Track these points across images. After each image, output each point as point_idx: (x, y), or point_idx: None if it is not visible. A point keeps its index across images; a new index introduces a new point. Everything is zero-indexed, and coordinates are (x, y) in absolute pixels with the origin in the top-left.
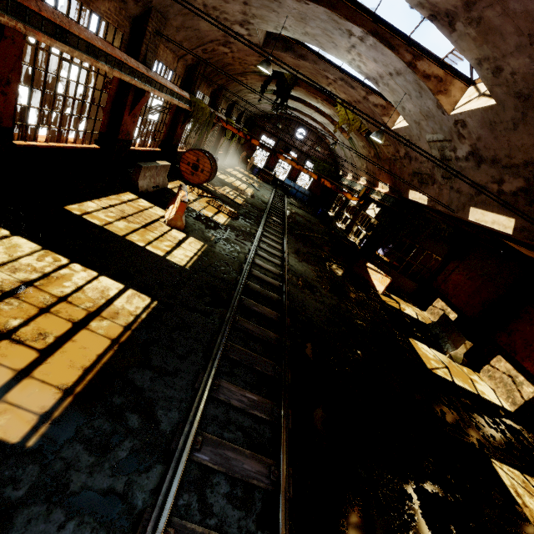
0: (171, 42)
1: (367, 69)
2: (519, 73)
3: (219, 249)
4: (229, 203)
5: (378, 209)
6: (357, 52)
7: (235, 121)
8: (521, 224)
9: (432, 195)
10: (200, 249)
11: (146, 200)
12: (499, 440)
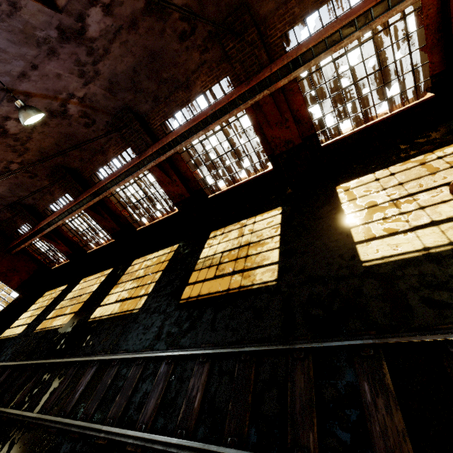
0: None
1: None
2: None
3: None
4: None
5: None
6: None
7: None
8: None
9: None
10: None
11: None
12: None
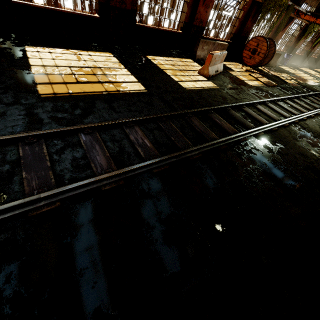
0: None
1: None
2: None
3: (226, 91)
4: (275, 80)
5: None
6: None
7: None
8: None
9: None
10: (209, 87)
11: (197, 63)
12: None
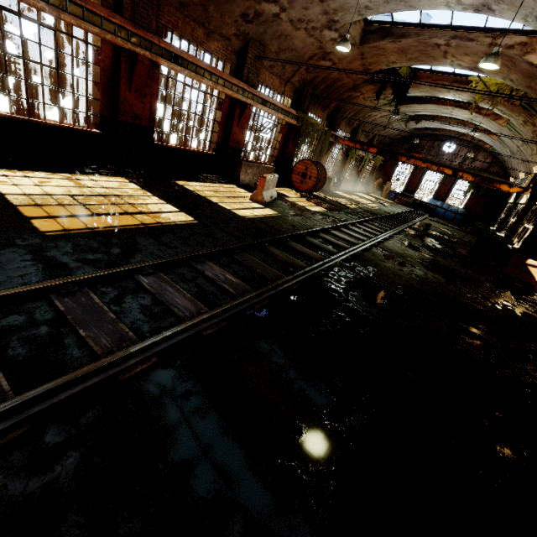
0: (265, 59)
1: None
2: None
3: (292, 219)
4: (336, 205)
5: None
6: None
7: None
8: None
9: None
10: (271, 214)
11: (244, 189)
12: None
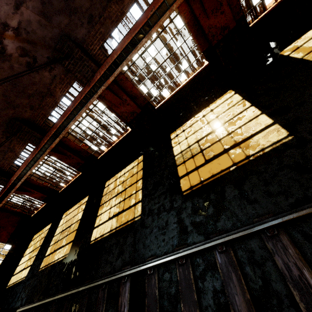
0: None
1: None
2: None
3: None
4: None
5: None
6: None
7: None
8: None
9: None
10: None
11: None
12: None
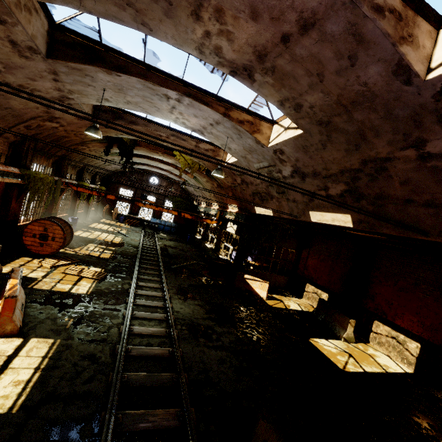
0: None
1: (191, 124)
2: (316, 106)
3: (79, 338)
4: (94, 261)
5: (235, 225)
6: (178, 112)
7: (90, 182)
8: (357, 218)
9: (274, 207)
10: (47, 355)
11: None
12: (438, 427)
